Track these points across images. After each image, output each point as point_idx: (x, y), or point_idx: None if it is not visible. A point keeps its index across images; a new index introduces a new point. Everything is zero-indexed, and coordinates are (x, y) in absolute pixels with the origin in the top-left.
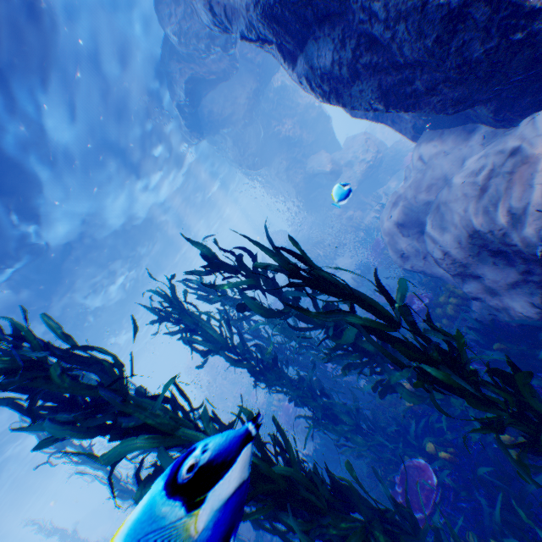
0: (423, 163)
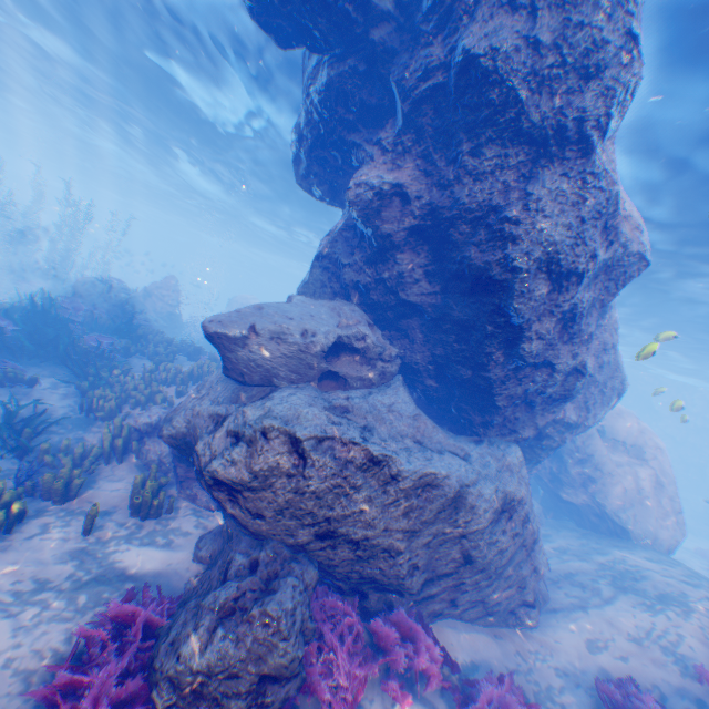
0: None
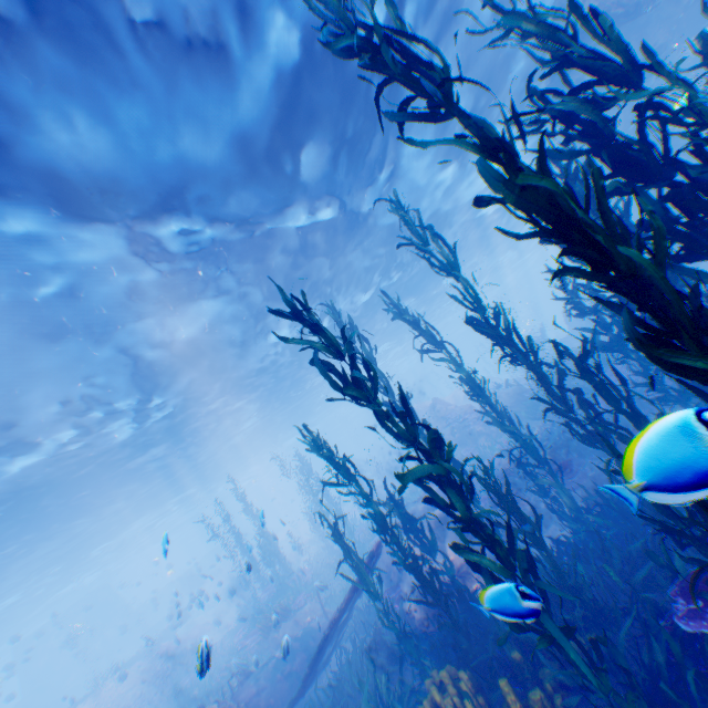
0: None
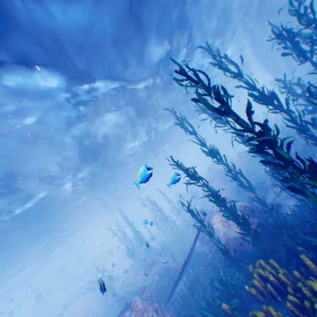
0: None
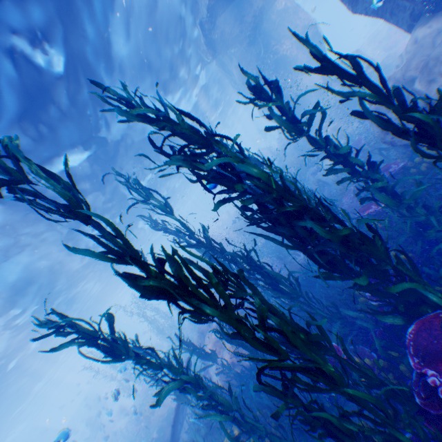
0: (415, 45)
